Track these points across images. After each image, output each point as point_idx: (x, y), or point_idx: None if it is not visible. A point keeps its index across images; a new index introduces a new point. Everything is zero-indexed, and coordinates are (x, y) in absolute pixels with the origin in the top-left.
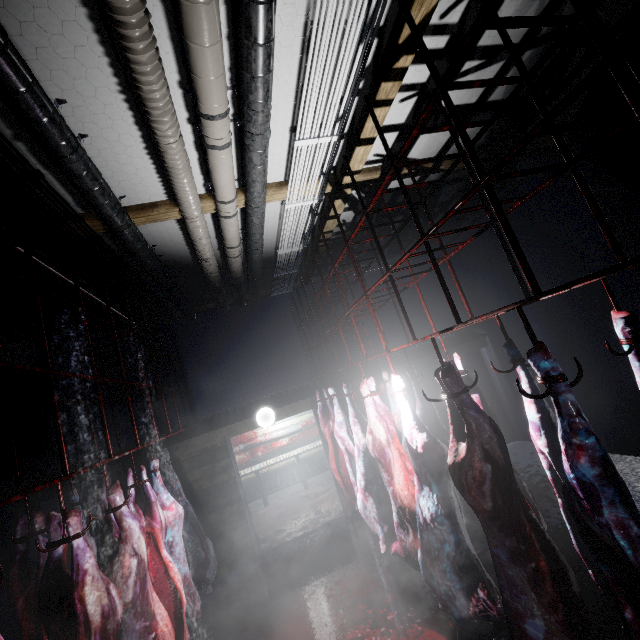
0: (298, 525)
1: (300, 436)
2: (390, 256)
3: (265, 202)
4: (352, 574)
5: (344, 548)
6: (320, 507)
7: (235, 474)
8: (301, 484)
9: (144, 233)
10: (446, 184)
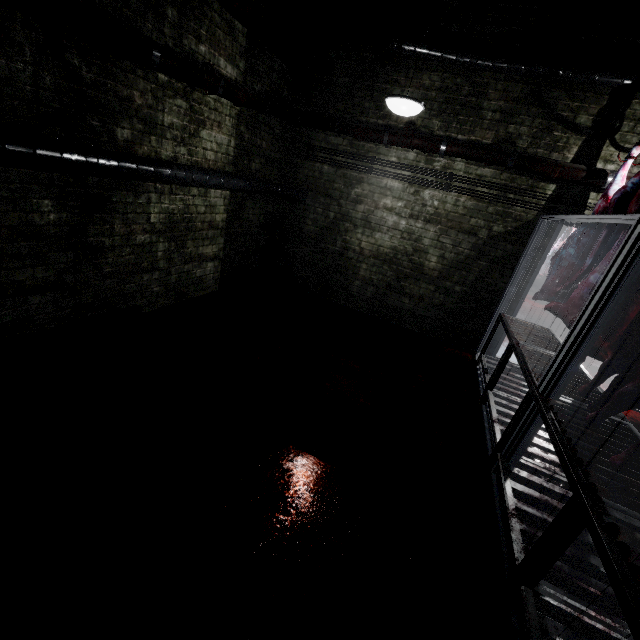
0: None
1: None
2: None
3: None
4: None
5: None
6: None
7: None
8: None
9: None
10: None
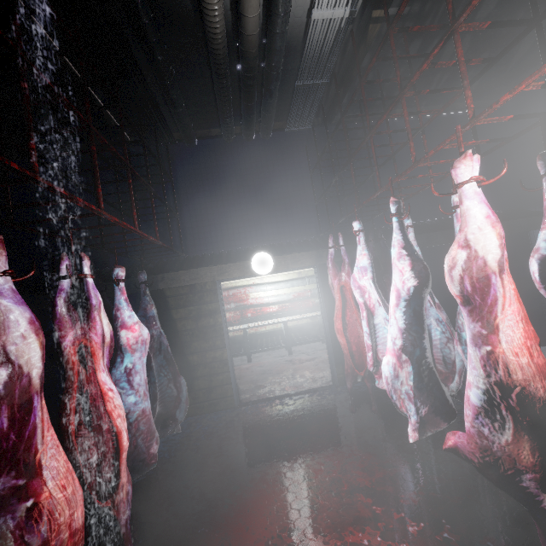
0: (280, 385)
1: (290, 306)
2: (441, 98)
3: None
4: (347, 451)
5: (334, 418)
6: (304, 372)
7: (222, 320)
8: (285, 350)
9: None
10: None
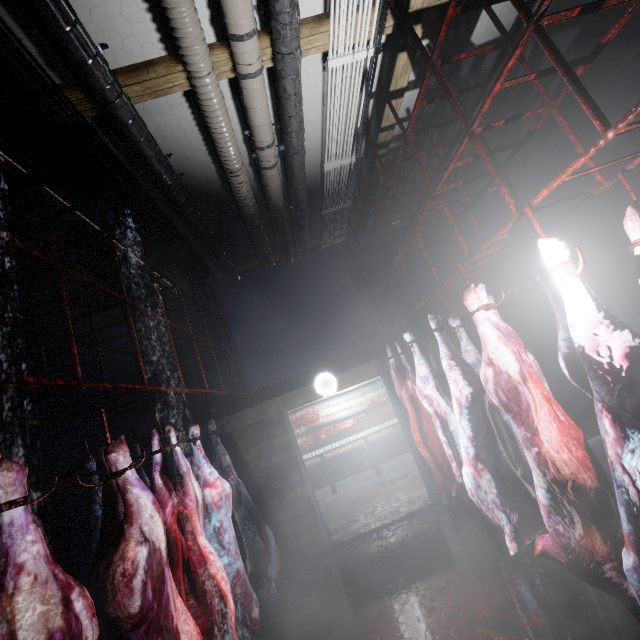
0: (374, 515)
1: (366, 417)
2: (464, 185)
3: (299, 47)
4: (459, 580)
5: (440, 544)
6: (399, 494)
7: (296, 453)
8: (372, 470)
9: (151, 130)
10: (556, 28)
